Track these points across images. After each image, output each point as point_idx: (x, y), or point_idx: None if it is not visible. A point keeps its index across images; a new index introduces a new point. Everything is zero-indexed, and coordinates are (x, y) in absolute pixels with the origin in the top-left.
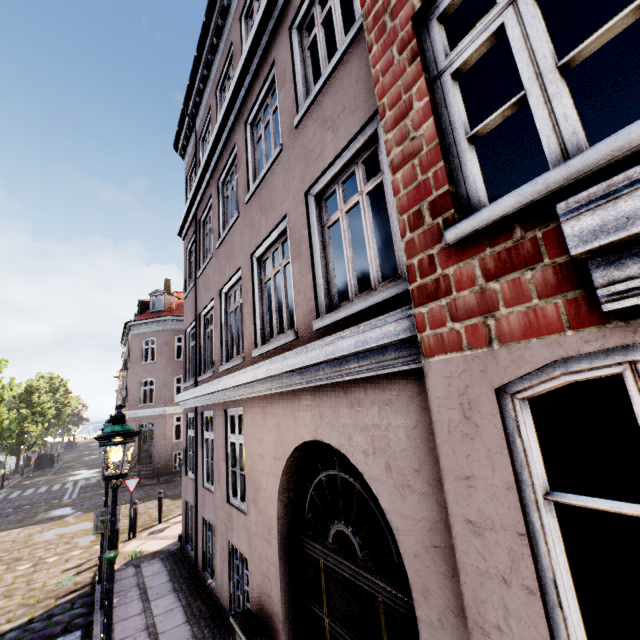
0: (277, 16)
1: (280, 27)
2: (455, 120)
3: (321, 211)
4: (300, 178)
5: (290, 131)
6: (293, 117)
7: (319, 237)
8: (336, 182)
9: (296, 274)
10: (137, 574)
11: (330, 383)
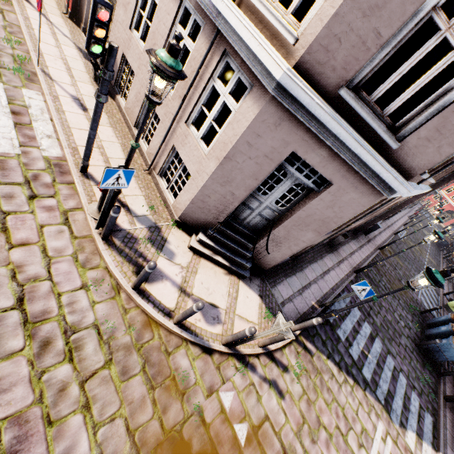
0: None
1: None
2: None
3: None
4: None
5: None
6: None
7: None
8: None
9: None
10: (292, 300)
11: None
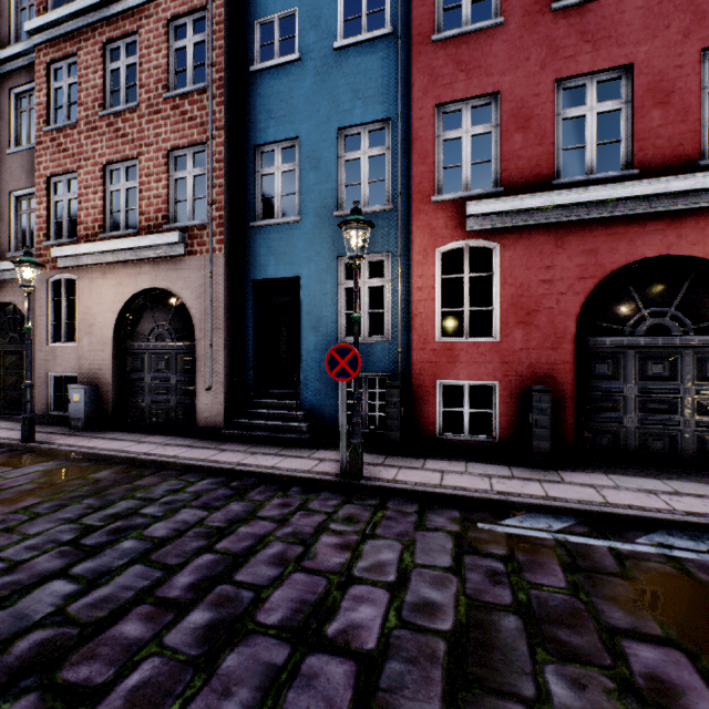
0: (2, 73)
1: (4, 79)
2: (54, 215)
3: (18, 205)
4: (8, 183)
5: (4, 152)
6: (7, 146)
7: (15, 217)
8: (27, 197)
9: (1, 229)
10: None
11: (13, 279)
